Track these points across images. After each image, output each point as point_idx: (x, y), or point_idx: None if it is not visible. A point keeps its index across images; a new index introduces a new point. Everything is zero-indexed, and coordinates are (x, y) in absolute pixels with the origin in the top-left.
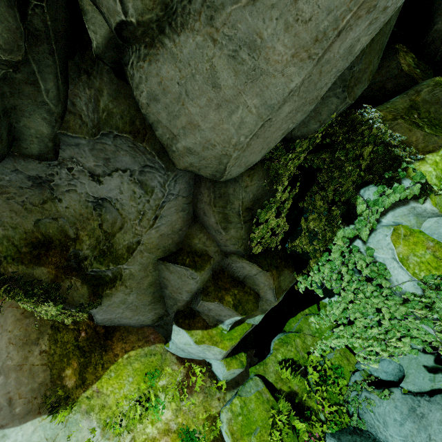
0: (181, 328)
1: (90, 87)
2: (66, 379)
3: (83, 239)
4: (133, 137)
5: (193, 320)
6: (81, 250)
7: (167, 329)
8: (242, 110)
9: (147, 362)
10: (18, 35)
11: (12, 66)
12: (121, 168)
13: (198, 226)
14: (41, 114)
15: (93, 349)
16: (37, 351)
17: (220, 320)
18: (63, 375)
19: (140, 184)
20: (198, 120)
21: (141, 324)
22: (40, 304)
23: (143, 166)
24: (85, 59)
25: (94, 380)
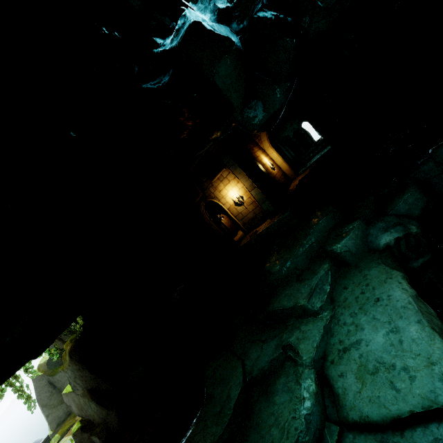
0: None
1: None
2: None
3: None
4: None
5: None
6: None
7: None
8: None
9: None
10: None
11: None
12: None
13: None
14: None
15: None
16: None
17: None
18: None
19: None
20: None
21: None
22: None
23: None
24: None
25: None
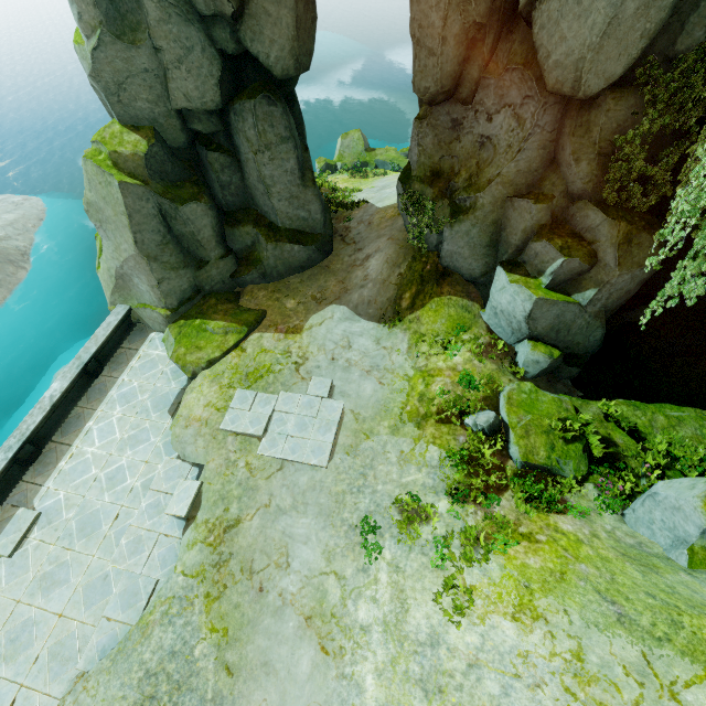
0: (503, 269)
1: (510, 41)
2: (403, 301)
3: (461, 175)
4: (523, 68)
5: (516, 268)
6: (457, 183)
7: (489, 289)
8: (594, 14)
9: (461, 314)
10: (488, 10)
11: (479, 30)
12: (508, 103)
13: (553, 167)
14: (478, 63)
15: (430, 280)
16: (397, 272)
17: (542, 271)
18: (403, 297)
19: (517, 118)
20: (565, 33)
21: (470, 275)
22: (420, 214)
23: (523, 98)
24: (513, 25)
25: (420, 307)
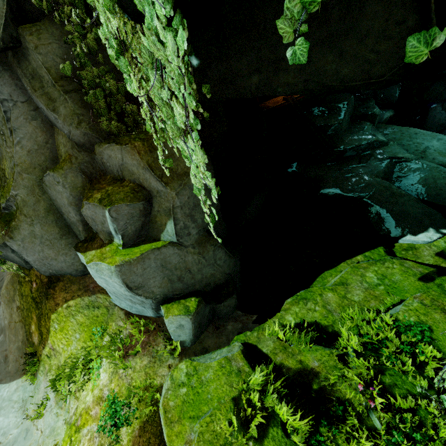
0: (79, 252)
1: None
2: (34, 336)
3: None
4: None
5: (92, 242)
6: None
7: None
8: None
9: (91, 315)
10: None
11: None
12: None
13: (56, 131)
14: None
15: (42, 299)
16: (14, 308)
17: (109, 232)
18: (32, 331)
19: None
20: None
21: (76, 270)
22: None
23: None
24: None
25: (47, 334)
